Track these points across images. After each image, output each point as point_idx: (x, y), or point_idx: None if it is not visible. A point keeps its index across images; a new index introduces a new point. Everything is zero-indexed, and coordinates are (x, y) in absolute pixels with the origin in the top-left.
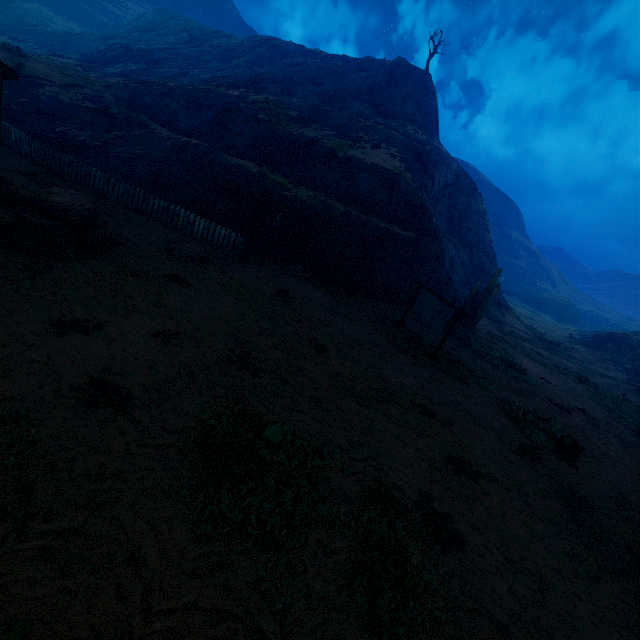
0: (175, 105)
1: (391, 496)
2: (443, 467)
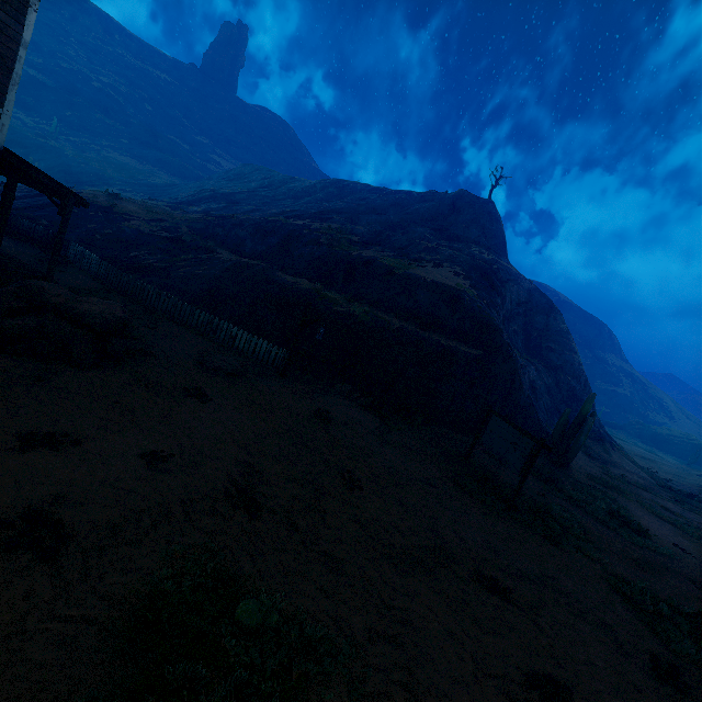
0: (243, 233)
1: None
2: (521, 693)
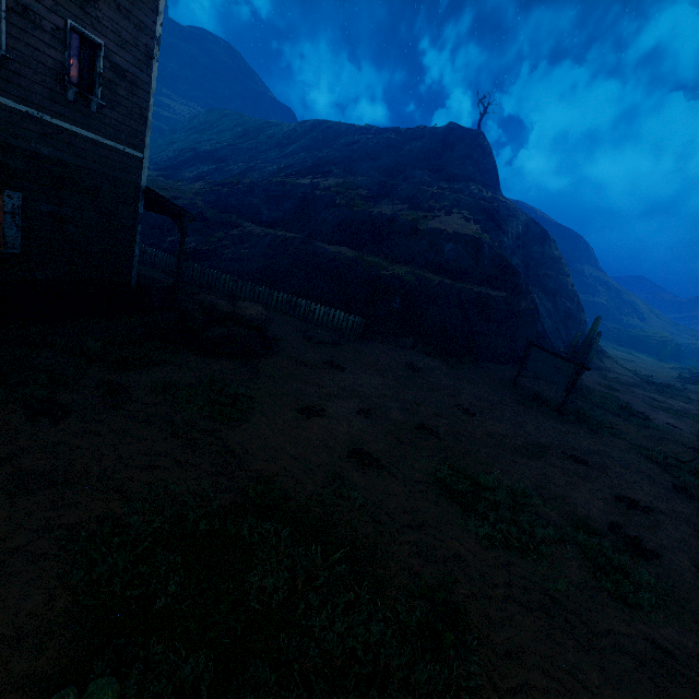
0: (257, 201)
1: (589, 524)
2: (616, 504)
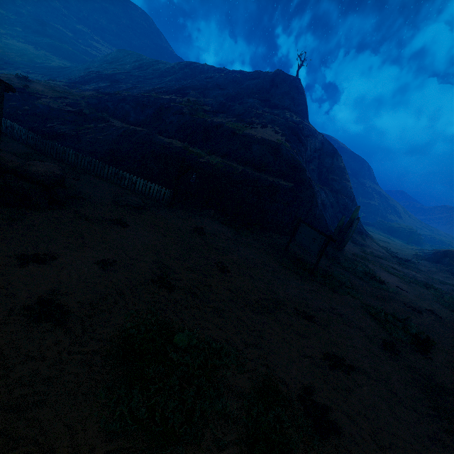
0: (127, 106)
1: (277, 390)
2: (321, 363)
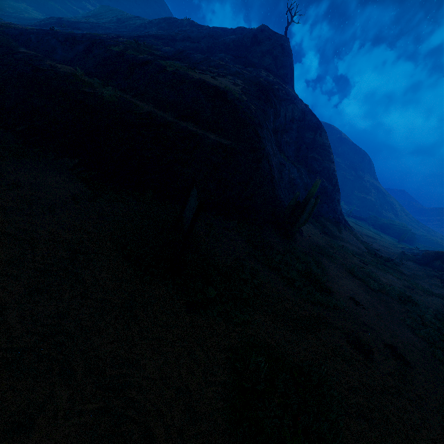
0: (54, 41)
1: None
2: None
